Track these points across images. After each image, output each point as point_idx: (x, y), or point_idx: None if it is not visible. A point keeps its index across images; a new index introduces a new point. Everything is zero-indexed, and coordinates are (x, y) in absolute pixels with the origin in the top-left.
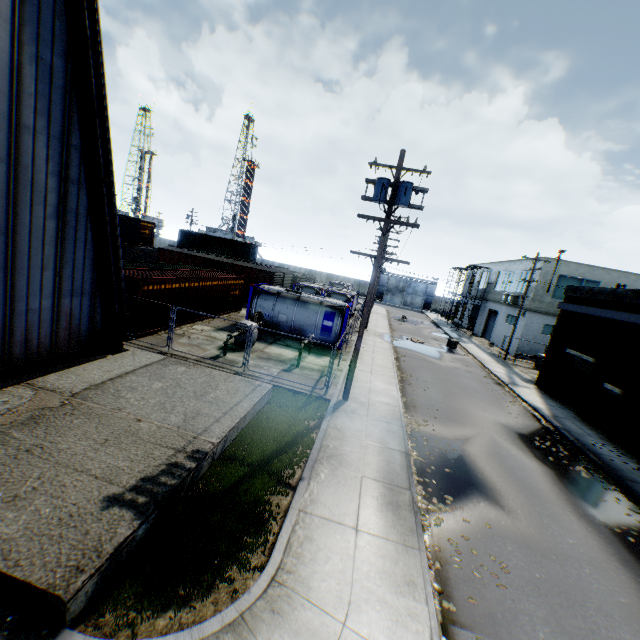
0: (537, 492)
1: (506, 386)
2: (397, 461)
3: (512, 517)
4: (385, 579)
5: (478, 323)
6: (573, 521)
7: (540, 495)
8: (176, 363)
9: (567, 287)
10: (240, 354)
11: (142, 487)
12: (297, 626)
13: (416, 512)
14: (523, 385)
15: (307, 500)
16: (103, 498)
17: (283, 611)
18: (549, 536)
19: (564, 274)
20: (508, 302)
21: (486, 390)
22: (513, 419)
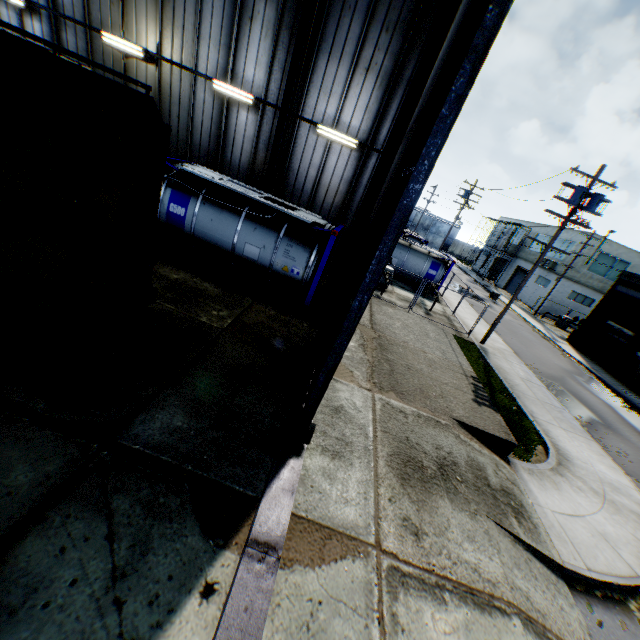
0: (614, 418)
1: (550, 341)
2: (545, 392)
3: (612, 431)
4: (591, 452)
5: (502, 276)
6: (638, 436)
7: (616, 420)
8: (381, 304)
9: (623, 272)
10: (387, 294)
11: (478, 396)
12: (578, 466)
13: (577, 423)
14: (560, 341)
15: (529, 411)
16: (472, 400)
17: (569, 460)
18: (633, 442)
19: (604, 252)
20: (545, 266)
21: (541, 343)
22: (571, 369)
